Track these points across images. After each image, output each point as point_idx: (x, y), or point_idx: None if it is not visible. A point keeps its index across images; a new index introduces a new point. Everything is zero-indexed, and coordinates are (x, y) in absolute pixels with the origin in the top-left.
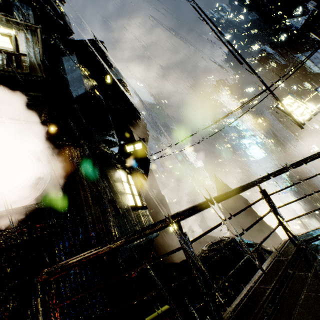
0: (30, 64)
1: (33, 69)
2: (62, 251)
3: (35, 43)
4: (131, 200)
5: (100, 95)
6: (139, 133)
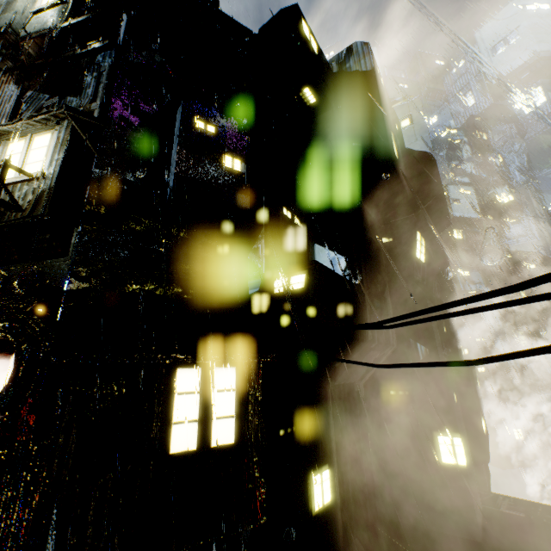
0: (40, 194)
1: (39, 203)
2: (6, 513)
3: (65, 142)
4: (184, 437)
5: (243, 163)
6: (406, 200)
